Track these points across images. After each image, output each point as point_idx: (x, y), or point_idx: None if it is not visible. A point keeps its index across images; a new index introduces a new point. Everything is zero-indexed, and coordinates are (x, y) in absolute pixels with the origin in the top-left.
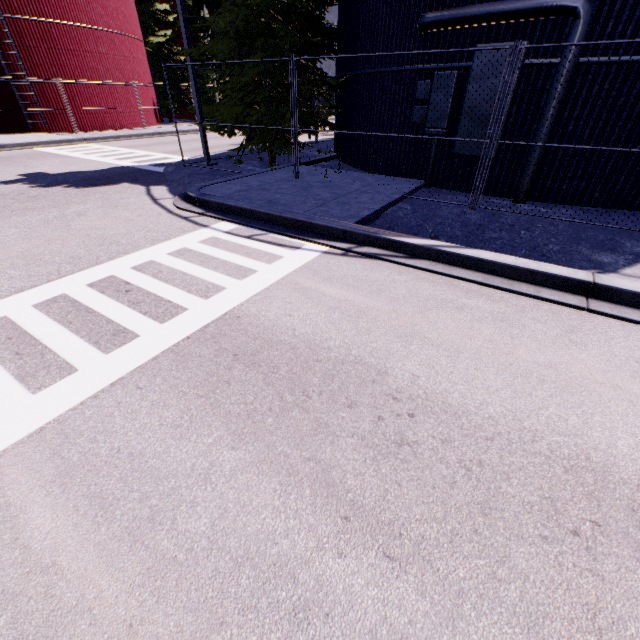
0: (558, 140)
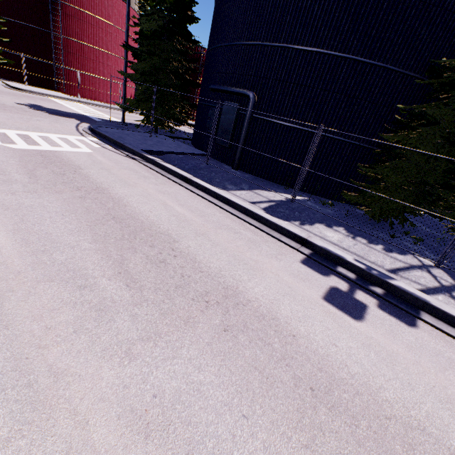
0: (250, 146)
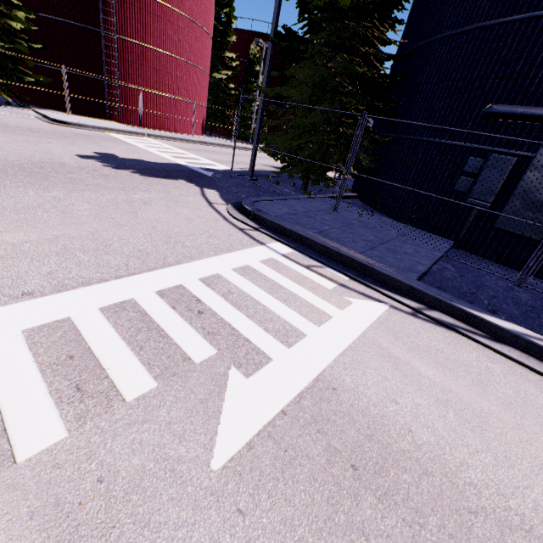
0: None
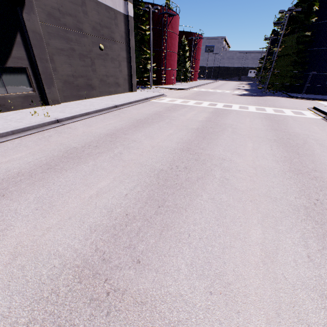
0: None
